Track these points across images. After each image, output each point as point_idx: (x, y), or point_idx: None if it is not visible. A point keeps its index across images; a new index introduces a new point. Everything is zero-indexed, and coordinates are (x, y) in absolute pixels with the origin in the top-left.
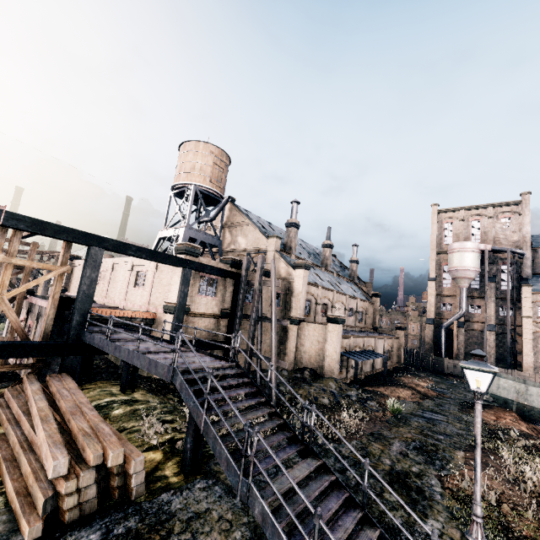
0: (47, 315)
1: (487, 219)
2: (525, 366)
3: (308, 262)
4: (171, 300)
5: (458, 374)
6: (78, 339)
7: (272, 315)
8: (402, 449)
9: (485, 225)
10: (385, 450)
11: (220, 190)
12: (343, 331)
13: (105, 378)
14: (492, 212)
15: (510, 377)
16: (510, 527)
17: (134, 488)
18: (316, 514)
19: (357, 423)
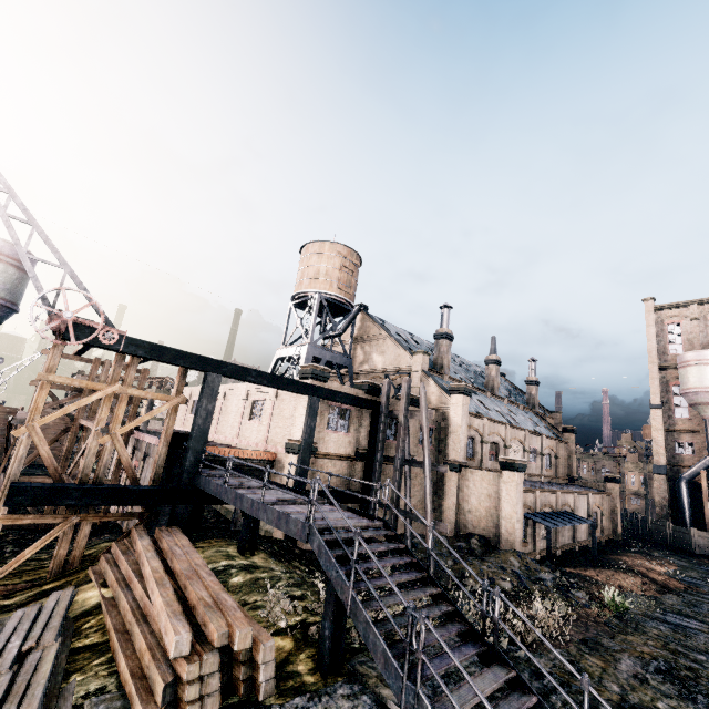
0: (159, 454)
1: None
2: None
3: (468, 385)
4: (295, 437)
5: None
6: (191, 484)
7: (425, 458)
8: (637, 670)
9: None
10: (608, 669)
11: (350, 297)
12: (524, 481)
13: (216, 535)
14: None
15: None
16: None
17: (262, 685)
18: None
19: (558, 622)
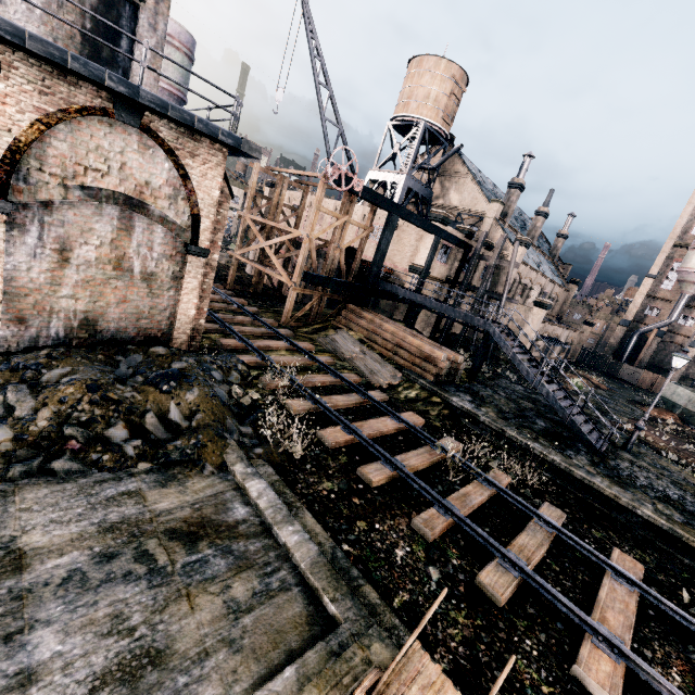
0: (356, 264)
1: None
2: None
3: (530, 240)
4: (419, 263)
5: (632, 381)
6: (373, 286)
7: (504, 293)
8: (585, 406)
9: None
10: None
11: (448, 129)
12: None
13: None
14: None
15: (688, 390)
16: (649, 443)
17: (457, 377)
18: (581, 394)
19: None
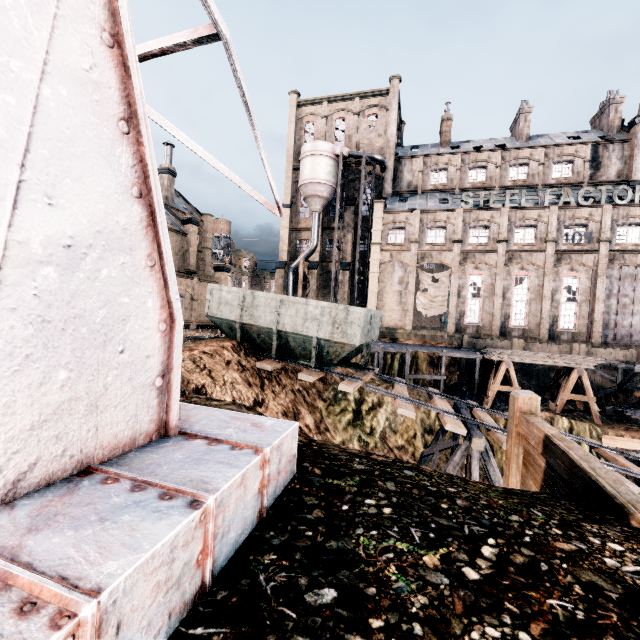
0: None
1: (353, 117)
2: (369, 307)
3: None
4: None
5: None
6: None
7: None
8: None
9: (350, 126)
10: None
11: None
12: None
13: None
14: (358, 105)
15: None
16: None
17: None
18: None
19: None
